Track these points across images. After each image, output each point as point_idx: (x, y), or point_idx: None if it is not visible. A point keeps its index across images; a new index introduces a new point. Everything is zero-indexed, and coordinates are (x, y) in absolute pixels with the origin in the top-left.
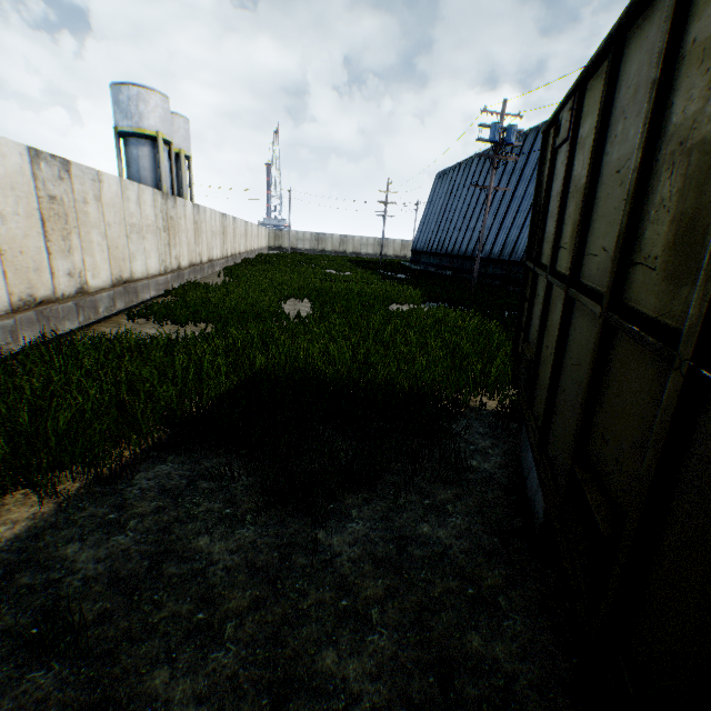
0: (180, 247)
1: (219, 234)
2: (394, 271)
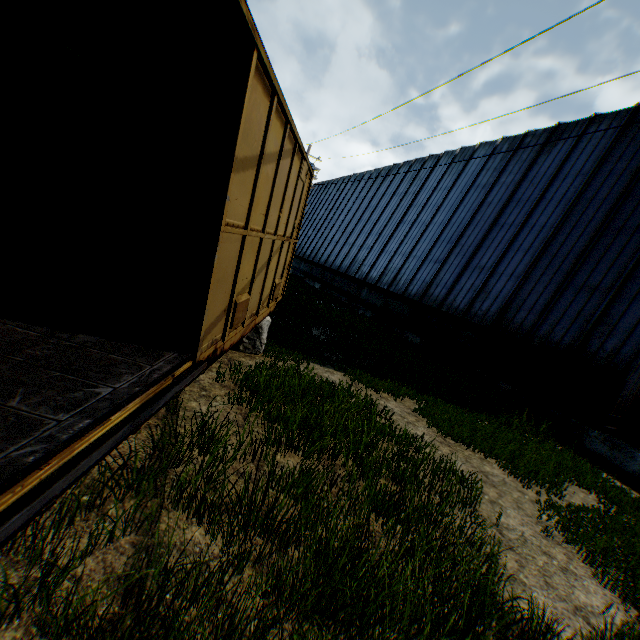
0: None
1: None
2: None
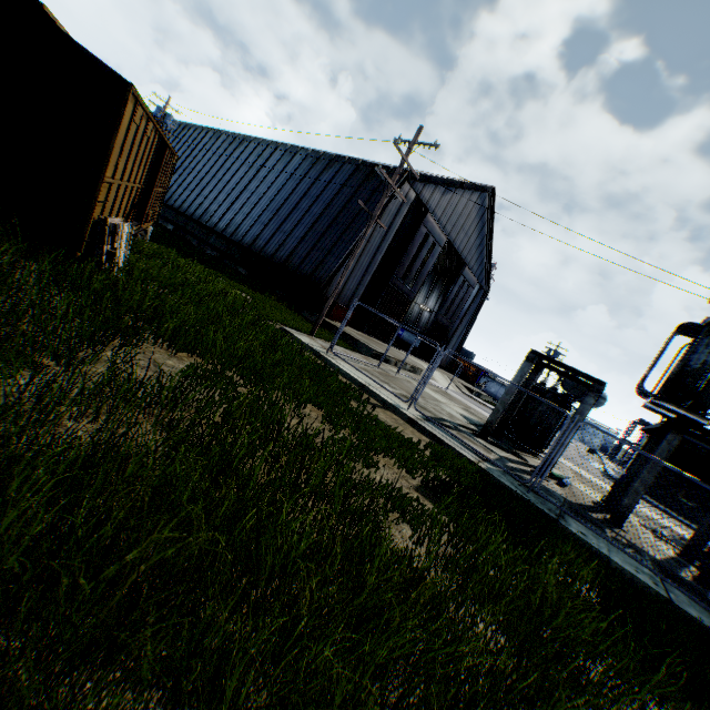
0: None
1: None
2: None
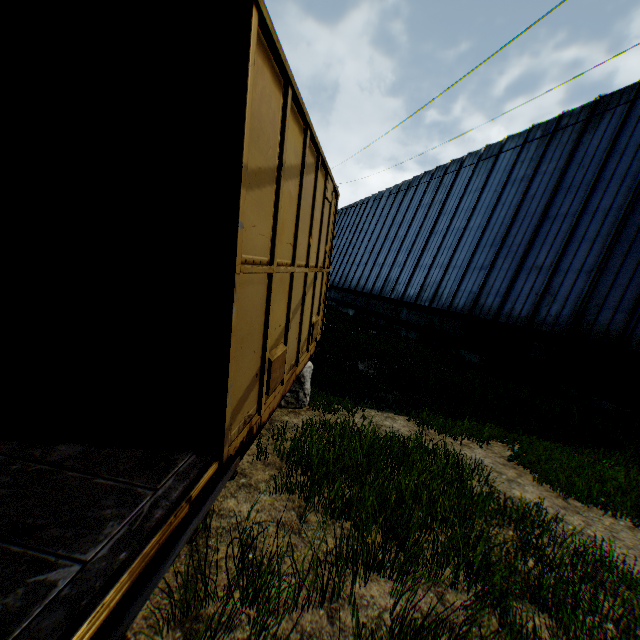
0: None
1: None
2: None
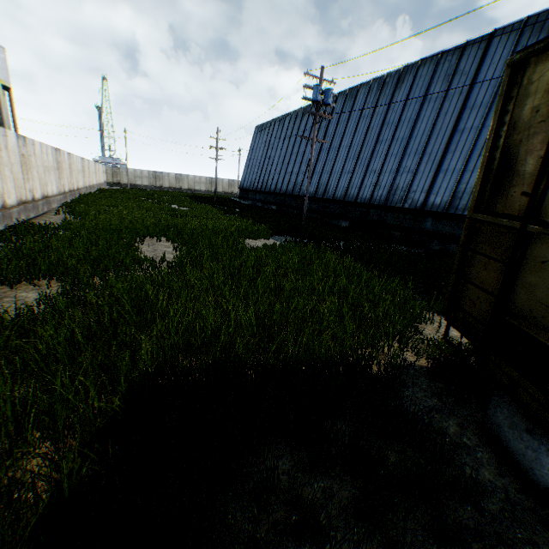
0: (4, 182)
1: (54, 170)
2: (230, 206)
